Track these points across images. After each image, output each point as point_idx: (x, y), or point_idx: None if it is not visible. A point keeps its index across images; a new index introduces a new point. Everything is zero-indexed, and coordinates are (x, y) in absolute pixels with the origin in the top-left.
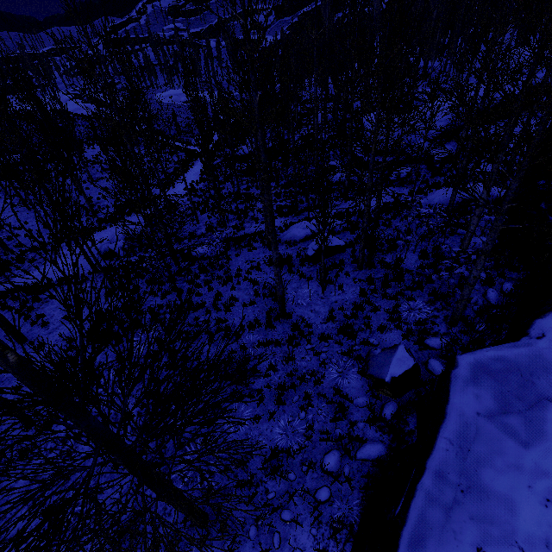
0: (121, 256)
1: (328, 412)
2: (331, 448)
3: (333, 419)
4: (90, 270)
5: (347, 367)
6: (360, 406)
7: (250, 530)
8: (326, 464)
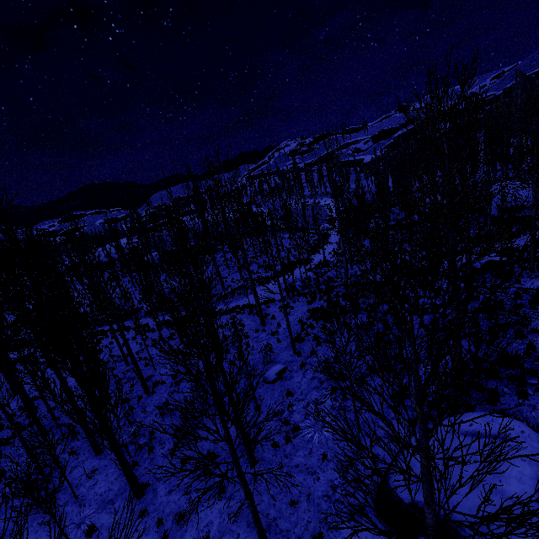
0: (299, 290)
1: None
2: None
3: None
4: (280, 298)
5: None
6: None
7: (503, 389)
8: None
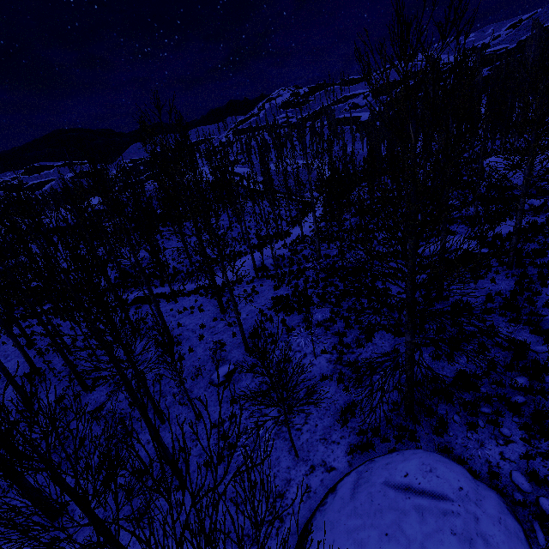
0: (271, 270)
1: (506, 355)
2: (517, 376)
3: (514, 357)
4: (249, 278)
5: (517, 329)
6: (539, 352)
7: (454, 416)
8: (516, 382)
